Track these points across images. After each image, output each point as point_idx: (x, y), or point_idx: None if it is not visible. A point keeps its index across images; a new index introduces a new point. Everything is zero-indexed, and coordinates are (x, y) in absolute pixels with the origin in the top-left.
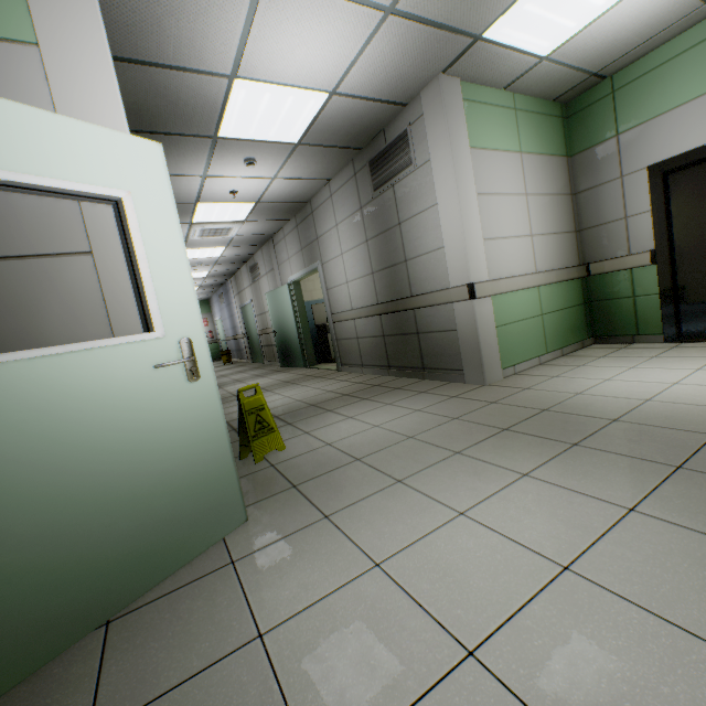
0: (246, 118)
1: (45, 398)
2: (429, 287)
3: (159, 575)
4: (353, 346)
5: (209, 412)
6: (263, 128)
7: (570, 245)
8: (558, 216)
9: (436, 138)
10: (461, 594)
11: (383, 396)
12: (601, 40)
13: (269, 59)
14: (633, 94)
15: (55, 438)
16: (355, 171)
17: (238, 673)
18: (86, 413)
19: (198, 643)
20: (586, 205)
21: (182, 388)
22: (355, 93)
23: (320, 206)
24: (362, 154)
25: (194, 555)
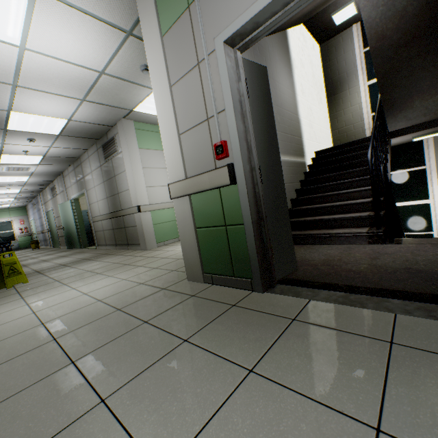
0: (23, 124)
1: None
2: (127, 206)
3: None
4: (102, 235)
5: None
6: (35, 128)
7: None
8: None
9: (123, 143)
10: (47, 304)
11: (101, 258)
12: None
13: (28, 107)
14: None
15: None
16: (98, 148)
17: None
18: None
19: None
20: None
21: None
22: (82, 121)
23: (84, 161)
24: (100, 141)
25: None
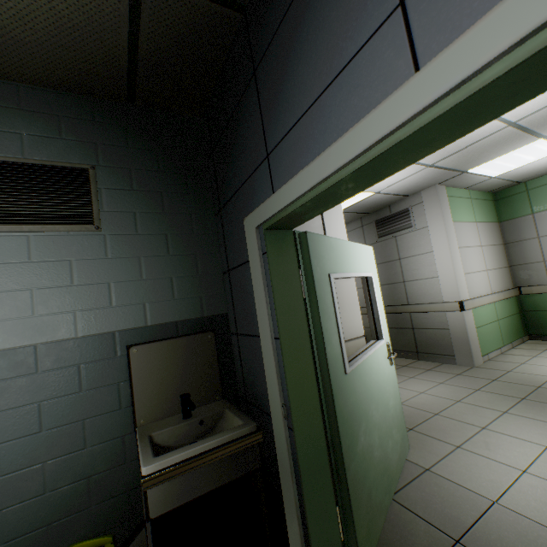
0: None
1: (372, 374)
2: (424, 300)
3: (398, 473)
4: None
5: (395, 381)
6: None
7: (507, 275)
8: (498, 258)
9: (432, 216)
10: None
11: (399, 371)
12: (526, 170)
13: None
14: (541, 193)
15: (375, 394)
16: (362, 224)
17: (503, 516)
18: (377, 381)
19: (461, 505)
20: (514, 251)
21: (389, 369)
22: (387, 192)
23: None
24: (369, 216)
25: (402, 464)
